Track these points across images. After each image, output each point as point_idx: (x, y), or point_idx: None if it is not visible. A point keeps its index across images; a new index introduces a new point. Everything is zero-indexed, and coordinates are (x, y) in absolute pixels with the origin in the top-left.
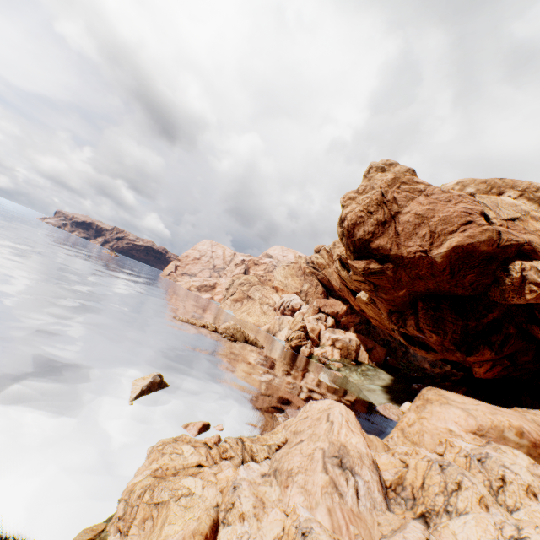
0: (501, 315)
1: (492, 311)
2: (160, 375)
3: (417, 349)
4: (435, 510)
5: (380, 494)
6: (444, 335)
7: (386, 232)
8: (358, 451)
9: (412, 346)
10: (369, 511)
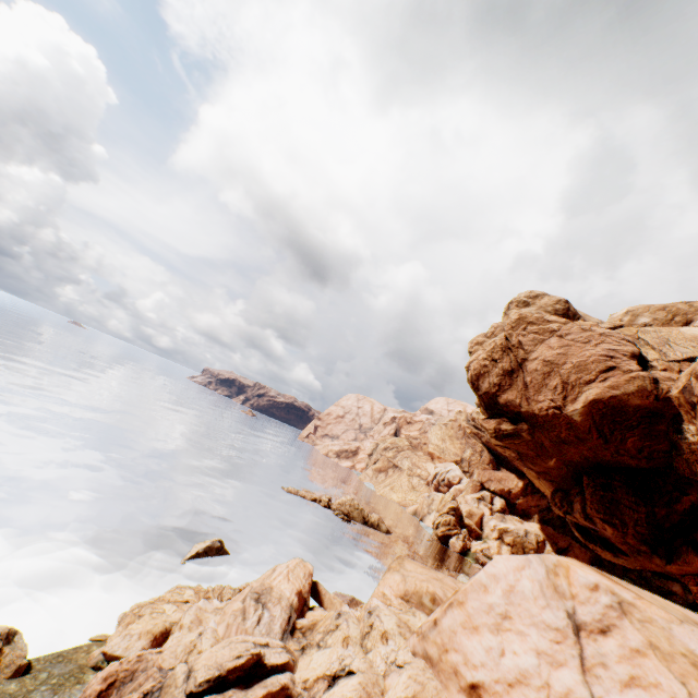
0: None
1: (686, 492)
2: (221, 540)
3: (598, 549)
4: (311, 643)
5: (280, 628)
6: (622, 527)
7: (515, 383)
8: (281, 594)
9: (591, 543)
10: (261, 635)
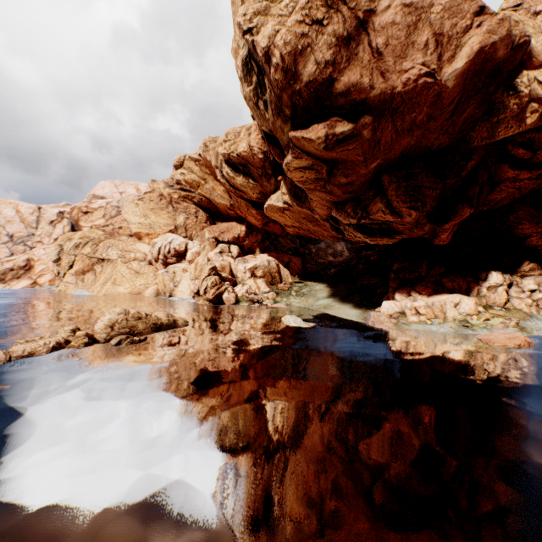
0: (478, 162)
1: (471, 159)
2: None
3: (378, 239)
4: None
5: None
6: (423, 208)
7: (355, 57)
8: None
9: (372, 238)
10: None
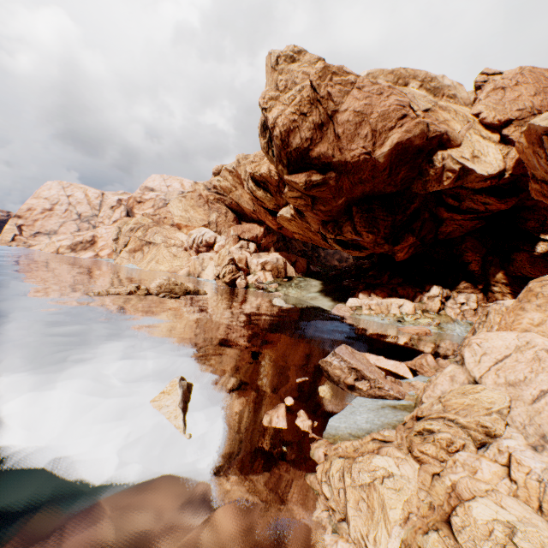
0: (420, 205)
1: (414, 203)
2: (182, 378)
3: (351, 252)
4: None
5: None
6: (378, 233)
7: (325, 137)
8: None
9: (347, 250)
10: None
